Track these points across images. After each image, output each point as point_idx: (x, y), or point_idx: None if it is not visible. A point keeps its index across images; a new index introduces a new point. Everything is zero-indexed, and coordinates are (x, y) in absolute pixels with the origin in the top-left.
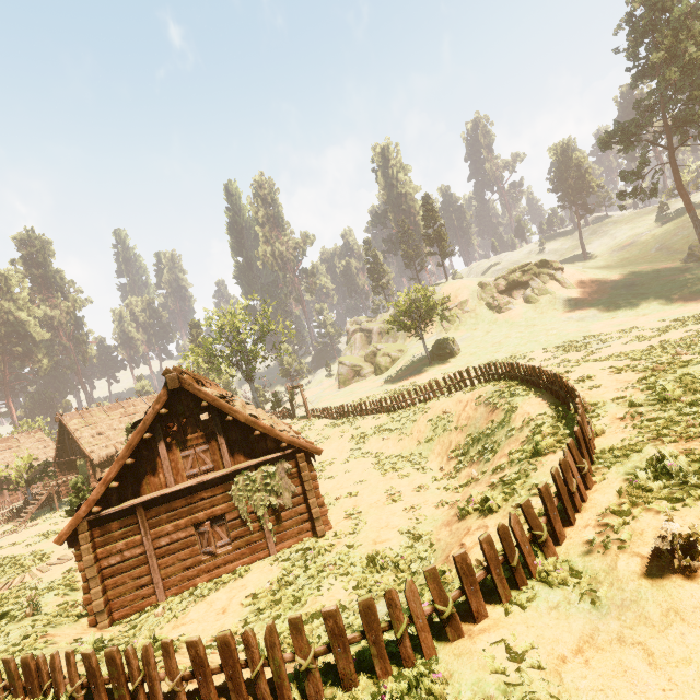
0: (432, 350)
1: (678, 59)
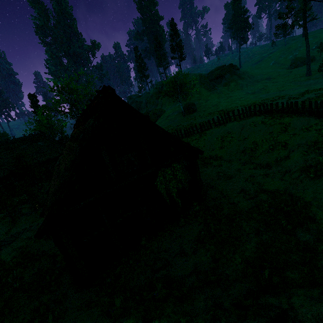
0: (183, 109)
1: None
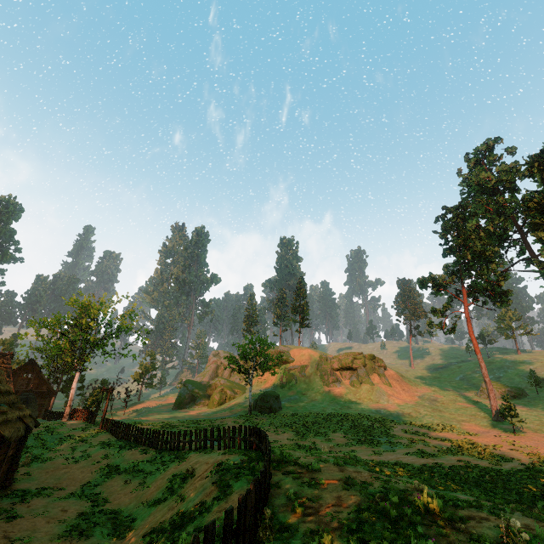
0: (257, 399)
1: (471, 249)
